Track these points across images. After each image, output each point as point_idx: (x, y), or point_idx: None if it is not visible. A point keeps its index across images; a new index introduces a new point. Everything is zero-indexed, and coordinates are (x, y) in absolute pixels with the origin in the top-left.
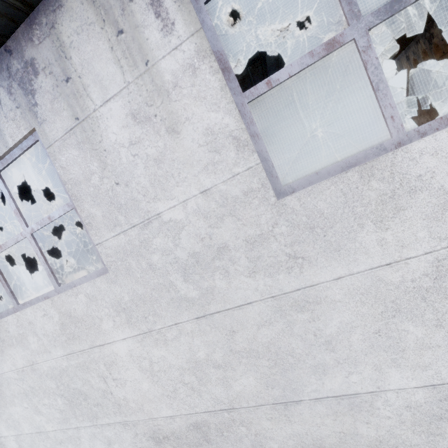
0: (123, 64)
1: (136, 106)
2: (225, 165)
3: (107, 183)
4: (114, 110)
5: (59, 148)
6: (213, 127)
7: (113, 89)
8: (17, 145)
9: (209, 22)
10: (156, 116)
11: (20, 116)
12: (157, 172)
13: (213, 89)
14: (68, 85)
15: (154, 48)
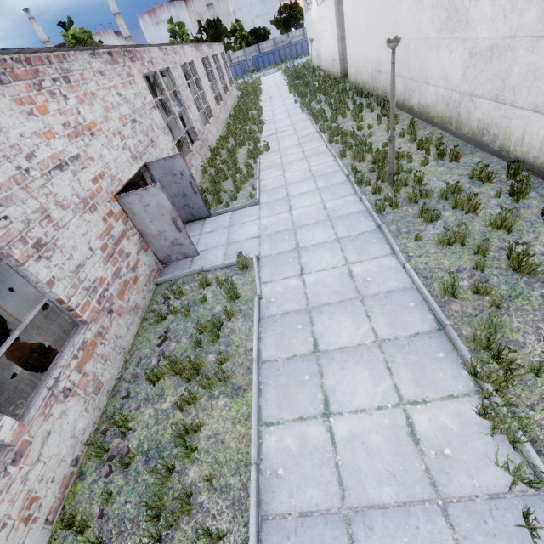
0: None
1: None
2: None
3: None
4: None
5: None
6: None
7: None
8: None
9: None
10: None
11: None
12: None
13: None
14: None
15: None
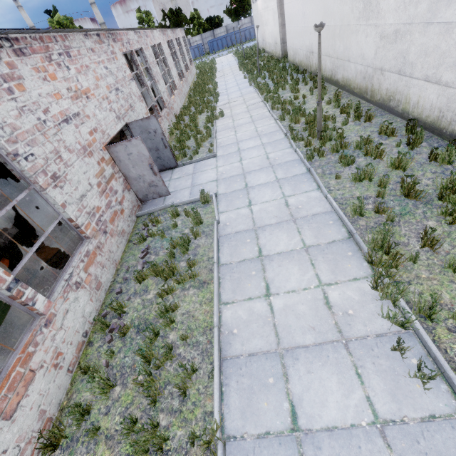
0: None
1: None
2: None
3: None
4: None
5: None
6: None
7: None
8: None
9: None
10: None
11: None
12: None
13: None
14: None
15: None
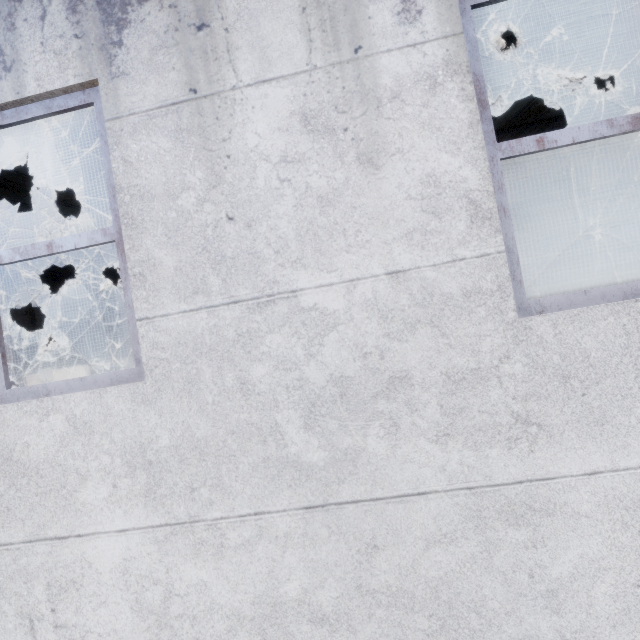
0: (315, 38)
1: (316, 104)
2: (444, 240)
3: (209, 213)
4: (271, 99)
5: (134, 126)
6: (441, 176)
7: (283, 68)
8: (40, 99)
9: (472, 33)
10: (346, 131)
11: (76, 52)
12: (316, 219)
13: (456, 120)
14: (200, 35)
15: (377, 34)
